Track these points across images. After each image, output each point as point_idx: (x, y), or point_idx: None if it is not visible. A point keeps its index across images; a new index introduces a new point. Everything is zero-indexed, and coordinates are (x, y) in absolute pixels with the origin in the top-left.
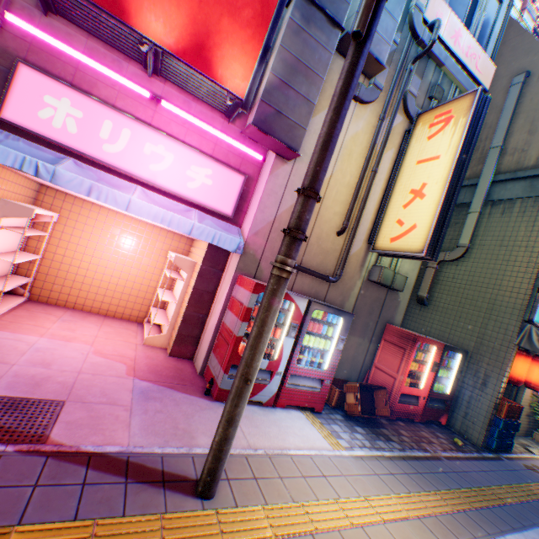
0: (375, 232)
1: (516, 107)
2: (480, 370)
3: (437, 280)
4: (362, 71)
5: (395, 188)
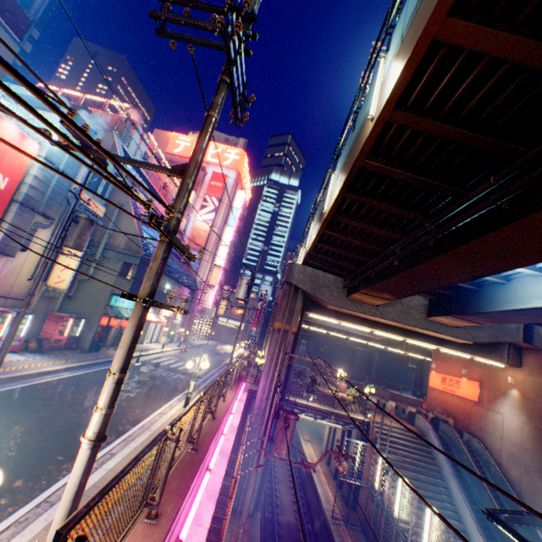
0: (48, 276)
1: (118, 218)
2: (92, 324)
3: (80, 288)
4: (46, 218)
5: (59, 261)
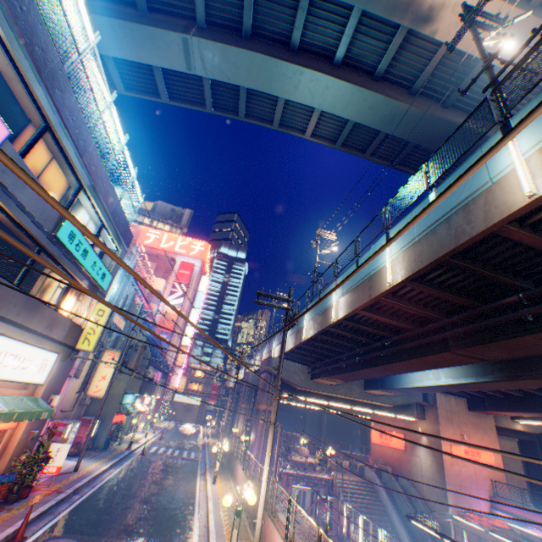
0: (86, 386)
1: (129, 325)
2: (106, 422)
3: None
4: None
5: (97, 372)
